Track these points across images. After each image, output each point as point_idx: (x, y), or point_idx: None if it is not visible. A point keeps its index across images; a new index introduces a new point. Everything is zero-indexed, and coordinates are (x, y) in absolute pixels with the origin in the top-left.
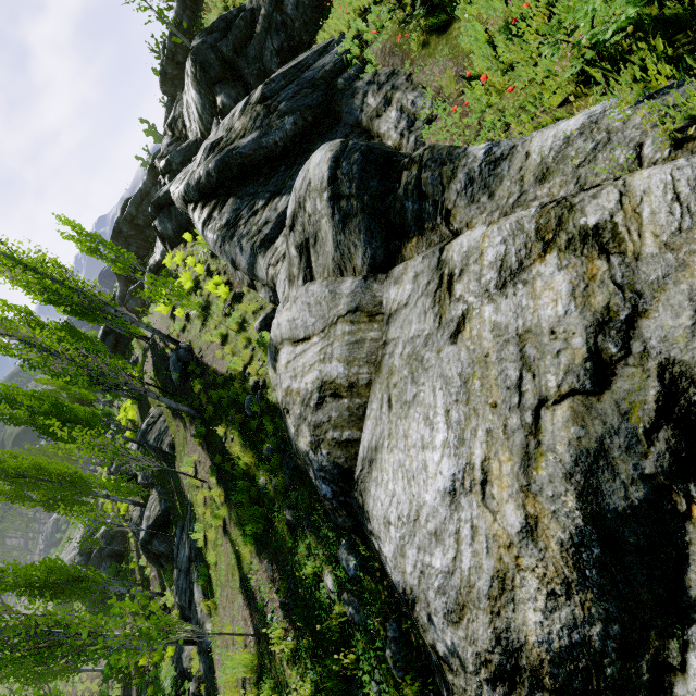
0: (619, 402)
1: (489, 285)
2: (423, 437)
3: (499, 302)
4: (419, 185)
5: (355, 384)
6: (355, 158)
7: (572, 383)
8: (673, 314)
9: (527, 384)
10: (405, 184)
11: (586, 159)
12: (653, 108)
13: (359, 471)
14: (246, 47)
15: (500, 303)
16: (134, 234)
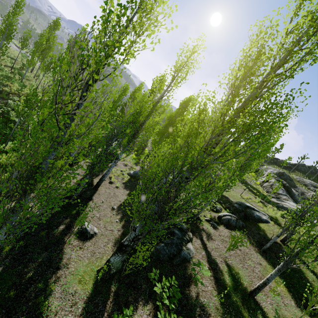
0: None
1: None
2: None
3: None
4: None
5: None
6: None
7: None
8: None
9: None
10: None
11: None
12: None
13: None
14: (289, 185)
15: None
16: None
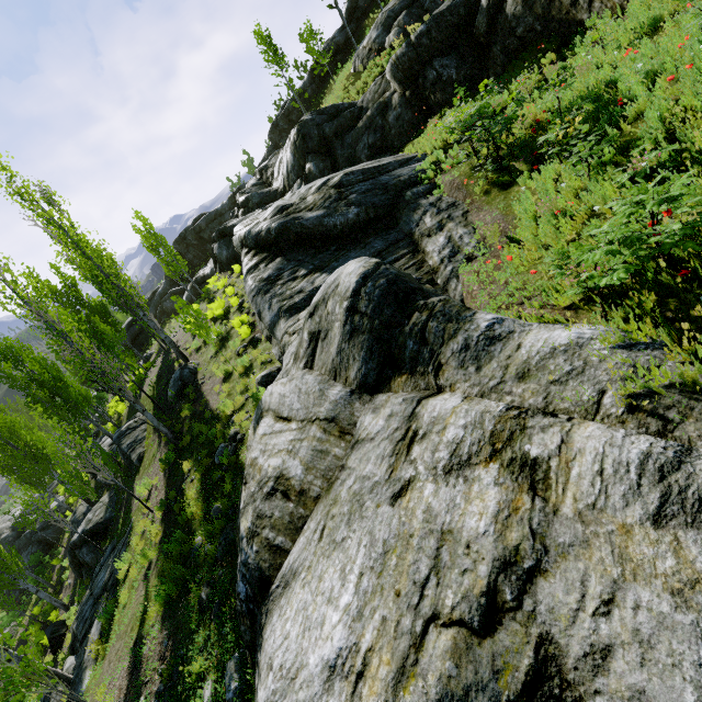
0: (495, 656)
1: (439, 463)
2: (333, 589)
3: (440, 486)
4: (424, 330)
5: (305, 492)
6: (380, 282)
7: (464, 612)
8: (565, 589)
9: (430, 589)
10: (413, 323)
11: (560, 379)
12: (625, 360)
13: (275, 586)
14: (346, 134)
15: (440, 488)
16: (196, 244)
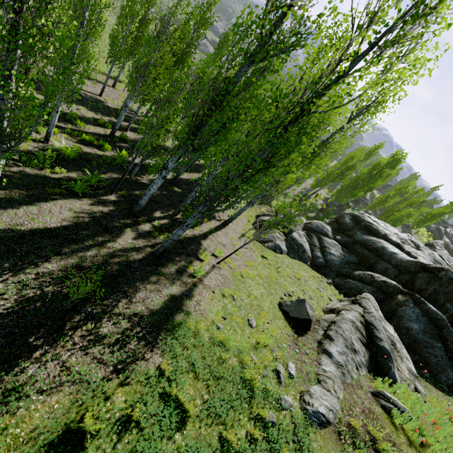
0: None
1: None
2: None
3: None
4: None
5: None
6: None
7: None
8: None
9: None
10: None
11: None
12: None
13: None
14: None
15: None
16: None
